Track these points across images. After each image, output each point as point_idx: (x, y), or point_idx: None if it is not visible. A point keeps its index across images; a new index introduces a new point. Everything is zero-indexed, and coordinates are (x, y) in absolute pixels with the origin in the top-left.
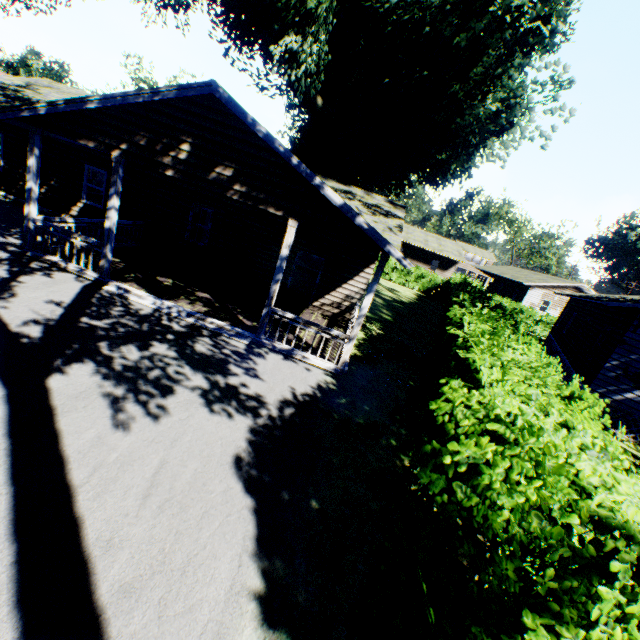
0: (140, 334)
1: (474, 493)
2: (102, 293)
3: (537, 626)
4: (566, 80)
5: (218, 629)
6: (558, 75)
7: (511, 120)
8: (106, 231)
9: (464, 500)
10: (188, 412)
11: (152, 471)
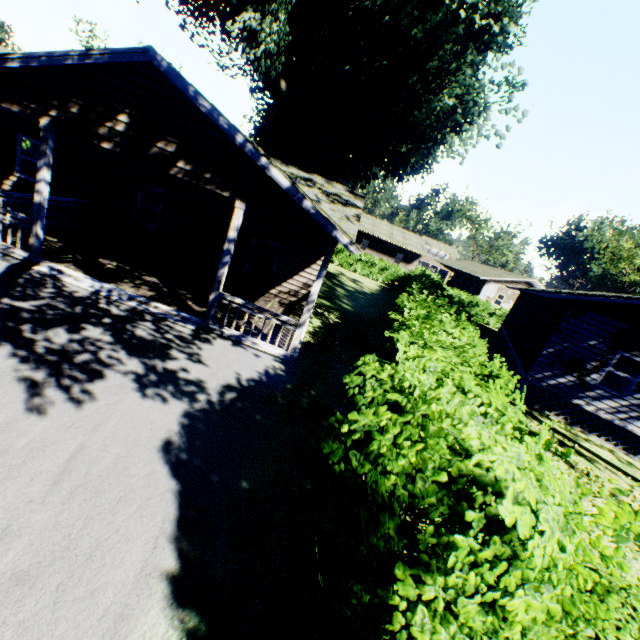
0: (72, 317)
1: (368, 460)
2: (32, 273)
3: (406, 578)
4: (519, 82)
5: (122, 611)
6: (513, 77)
7: (470, 118)
8: (36, 206)
9: (359, 467)
10: (117, 397)
11: (67, 456)
